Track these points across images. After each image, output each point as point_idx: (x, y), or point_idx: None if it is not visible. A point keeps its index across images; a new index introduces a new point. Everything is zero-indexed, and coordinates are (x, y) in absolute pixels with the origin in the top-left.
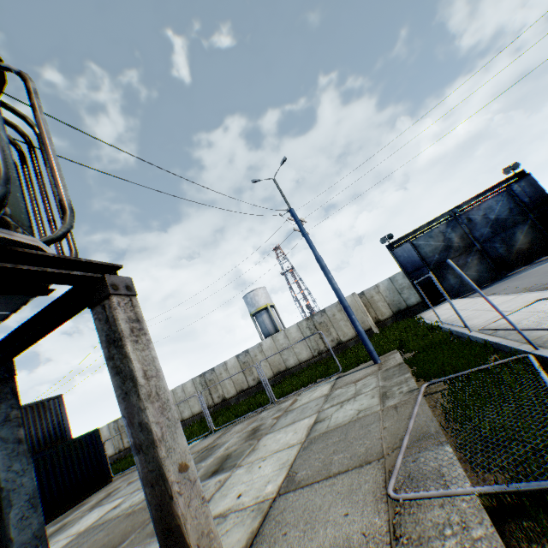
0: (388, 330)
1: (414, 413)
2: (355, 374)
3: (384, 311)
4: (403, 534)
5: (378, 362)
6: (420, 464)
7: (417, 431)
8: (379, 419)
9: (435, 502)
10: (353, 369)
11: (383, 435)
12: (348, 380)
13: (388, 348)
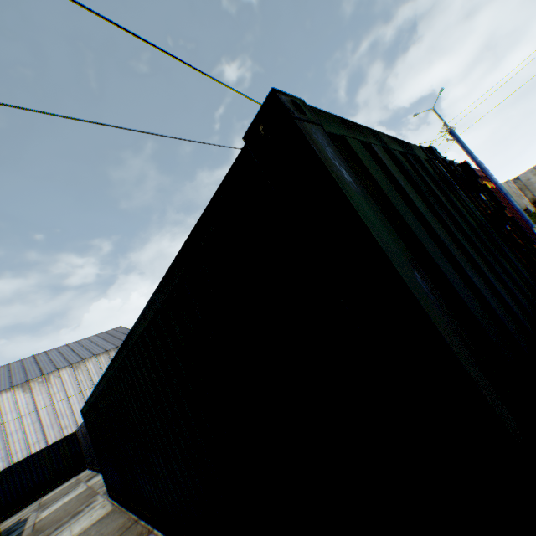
0: None
1: None
2: None
3: None
4: None
5: (533, 227)
6: None
7: None
8: None
9: None
10: None
11: None
12: None
13: None
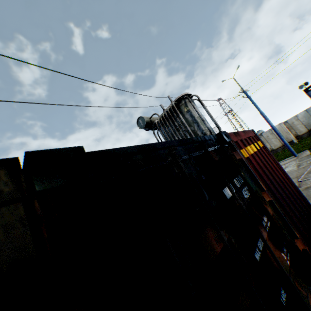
0: (303, 141)
1: (309, 167)
2: (283, 162)
3: (300, 130)
4: (301, 184)
5: (296, 156)
6: (308, 176)
7: (309, 171)
8: (296, 171)
9: (310, 179)
10: (282, 160)
11: (297, 174)
12: (280, 164)
13: (302, 149)
